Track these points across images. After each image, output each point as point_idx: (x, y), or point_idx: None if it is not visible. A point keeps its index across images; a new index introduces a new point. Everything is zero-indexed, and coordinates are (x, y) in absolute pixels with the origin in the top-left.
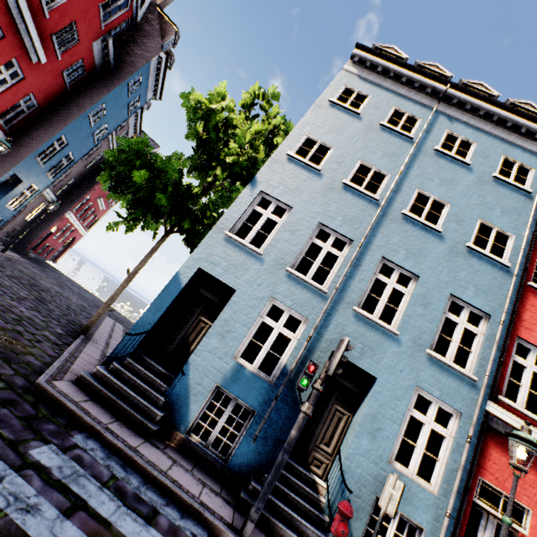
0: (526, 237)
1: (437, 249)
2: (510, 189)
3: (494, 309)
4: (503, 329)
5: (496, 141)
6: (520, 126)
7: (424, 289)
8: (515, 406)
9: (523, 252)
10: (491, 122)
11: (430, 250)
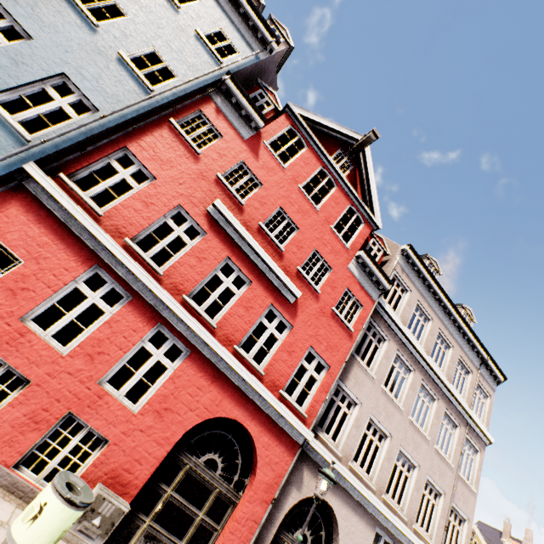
0: (187, 81)
1: (80, 35)
2: (206, 50)
3: (108, 109)
4: (105, 126)
5: (223, 15)
6: (249, 17)
7: (31, 51)
8: (73, 186)
9: (178, 92)
10: (230, 0)
11: (69, 30)
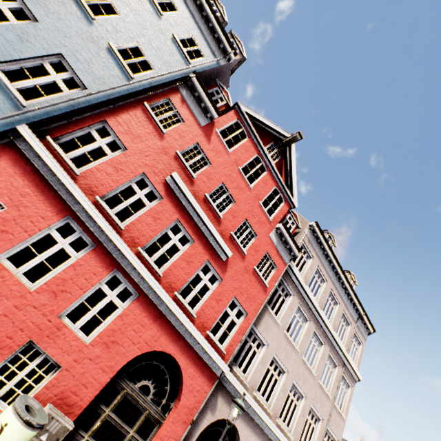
0: (161, 74)
1: (79, 25)
2: (179, 51)
3: (95, 88)
4: (90, 102)
5: (195, 25)
6: (216, 31)
7: (36, 32)
8: (57, 148)
9: (153, 82)
10: (202, 15)
11: (70, 19)
